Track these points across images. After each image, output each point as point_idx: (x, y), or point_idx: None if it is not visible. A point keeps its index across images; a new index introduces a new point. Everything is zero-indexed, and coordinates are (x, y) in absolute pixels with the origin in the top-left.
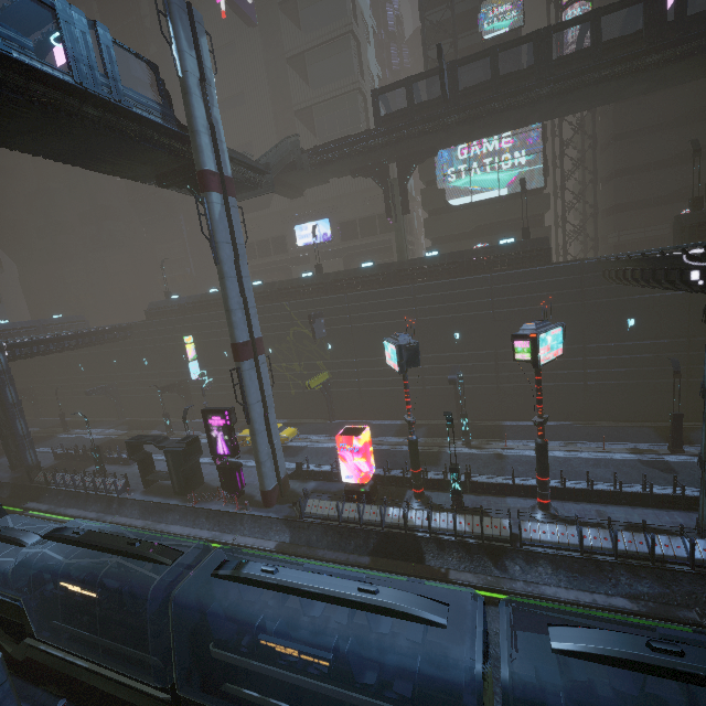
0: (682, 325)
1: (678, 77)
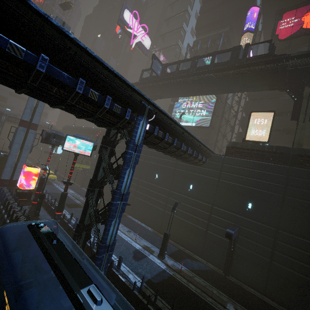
0: (212, 197)
1: (254, 86)
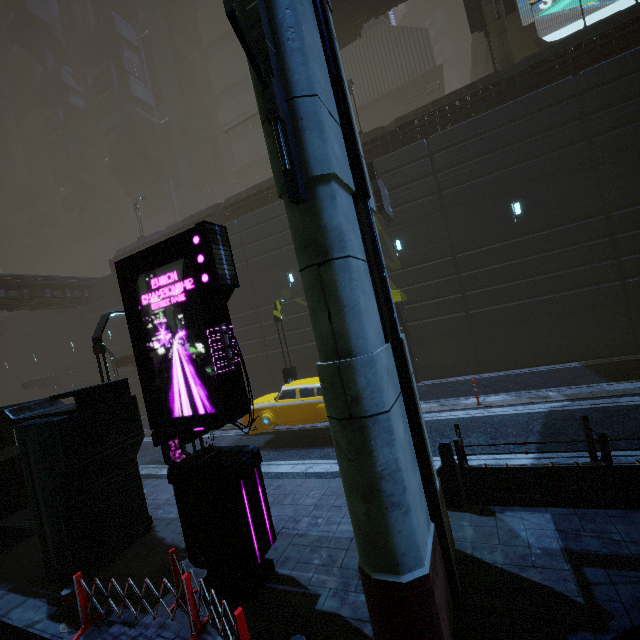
0: None
1: None
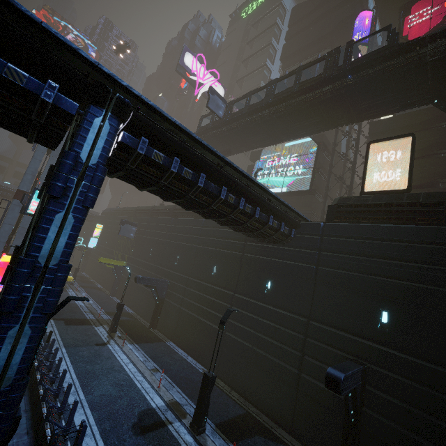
0: (306, 303)
1: (372, 107)
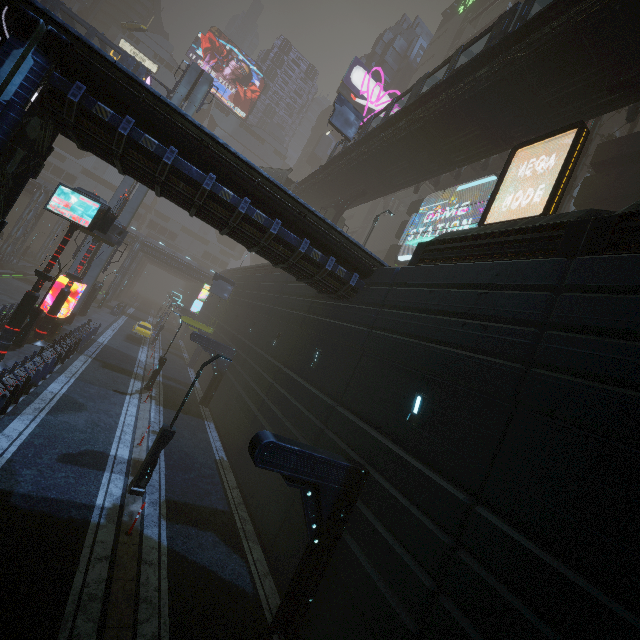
0: (344, 381)
1: (563, 101)
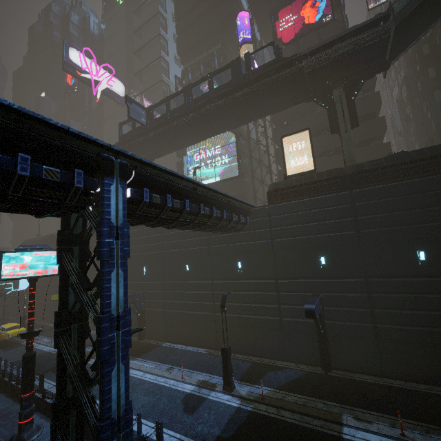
0: (271, 268)
1: (274, 105)
